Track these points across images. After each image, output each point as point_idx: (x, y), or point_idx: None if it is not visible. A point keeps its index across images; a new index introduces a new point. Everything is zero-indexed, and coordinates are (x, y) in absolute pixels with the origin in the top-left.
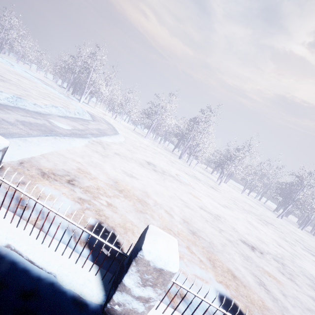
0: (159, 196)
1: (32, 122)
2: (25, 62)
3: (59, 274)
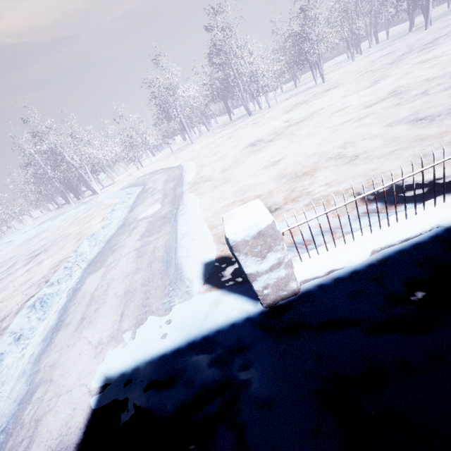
0: (327, 143)
1: (145, 230)
2: (1, 232)
3: (440, 221)
